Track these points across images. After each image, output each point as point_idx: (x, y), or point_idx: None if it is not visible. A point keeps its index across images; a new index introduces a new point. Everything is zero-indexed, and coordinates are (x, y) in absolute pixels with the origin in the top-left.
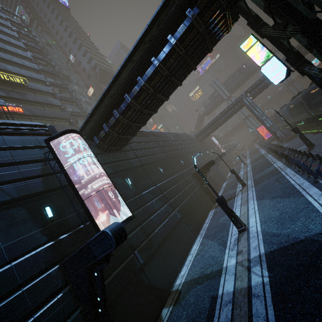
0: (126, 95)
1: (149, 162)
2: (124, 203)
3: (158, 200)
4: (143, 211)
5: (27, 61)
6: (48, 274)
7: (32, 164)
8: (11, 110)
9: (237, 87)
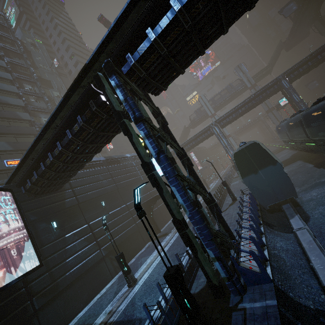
0: (41, 163)
1: (88, 199)
2: (34, 252)
3: (83, 240)
4: (59, 255)
5: (1, 70)
6: None
7: None
8: None
9: (223, 105)
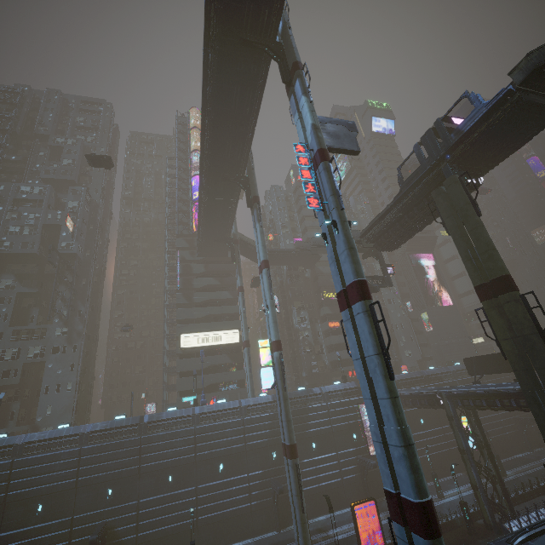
0: None
1: (411, 414)
2: None
3: None
4: None
5: None
6: (353, 458)
7: (352, 414)
8: (333, 326)
9: None
